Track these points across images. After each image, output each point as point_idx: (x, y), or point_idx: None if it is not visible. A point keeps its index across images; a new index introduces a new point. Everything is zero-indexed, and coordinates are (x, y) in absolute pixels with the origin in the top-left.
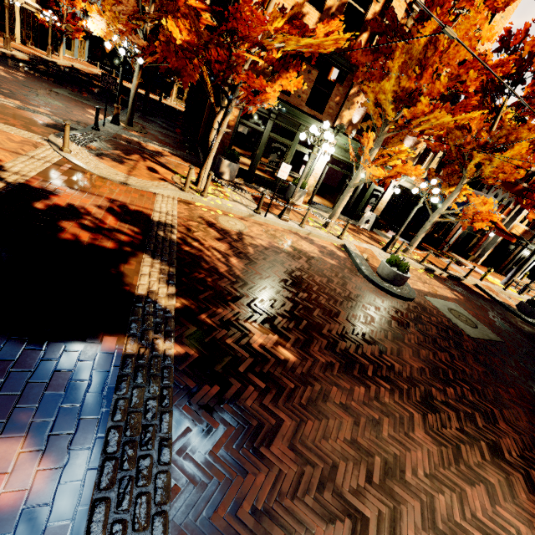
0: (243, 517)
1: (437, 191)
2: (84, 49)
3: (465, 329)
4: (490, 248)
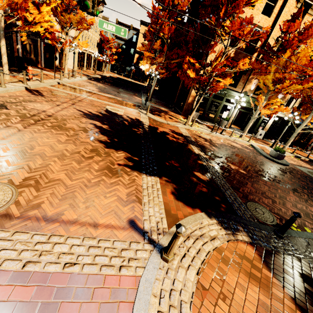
0: (245, 192)
1: (298, 117)
2: (109, 66)
3: None
4: None
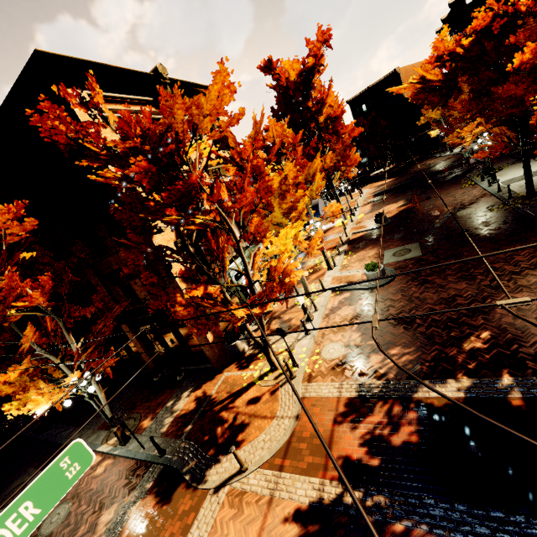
0: None
1: (319, 223)
2: None
3: (415, 255)
4: None
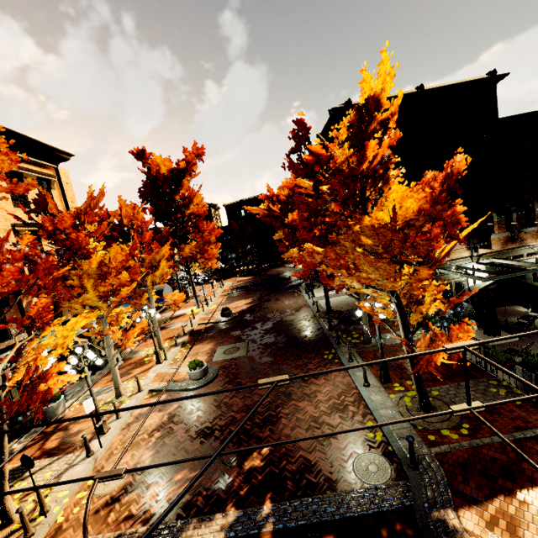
0: (333, 470)
1: (154, 311)
2: None
3: (241, 355)
4: None
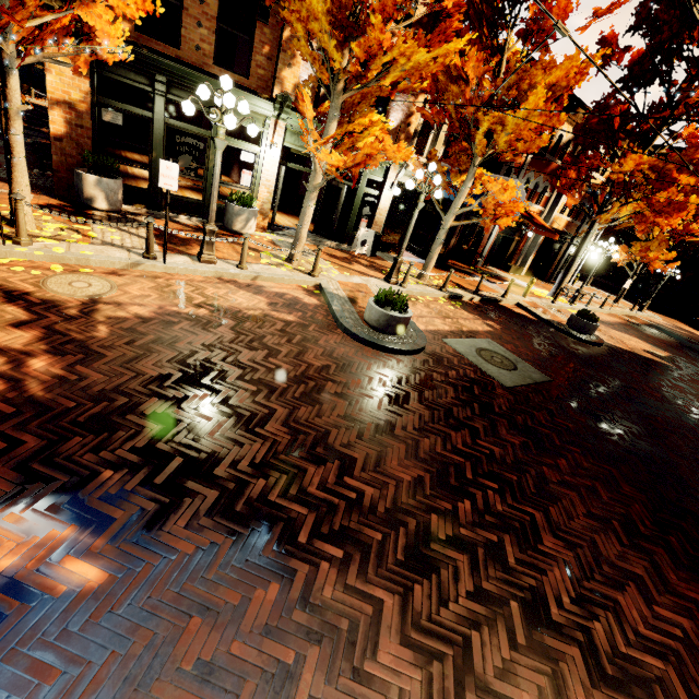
0: None
1: (438, 179)
2: None
3: (498, 377)
4: (532, 252)
